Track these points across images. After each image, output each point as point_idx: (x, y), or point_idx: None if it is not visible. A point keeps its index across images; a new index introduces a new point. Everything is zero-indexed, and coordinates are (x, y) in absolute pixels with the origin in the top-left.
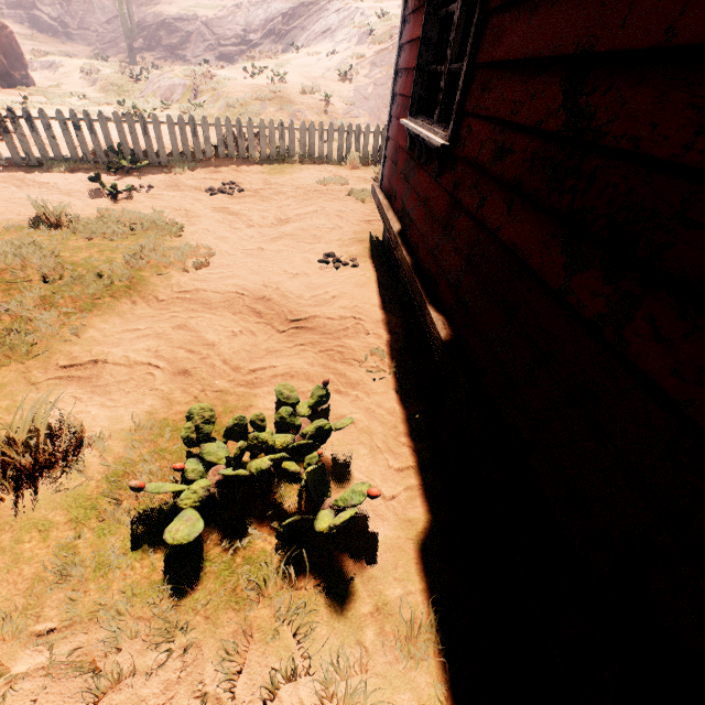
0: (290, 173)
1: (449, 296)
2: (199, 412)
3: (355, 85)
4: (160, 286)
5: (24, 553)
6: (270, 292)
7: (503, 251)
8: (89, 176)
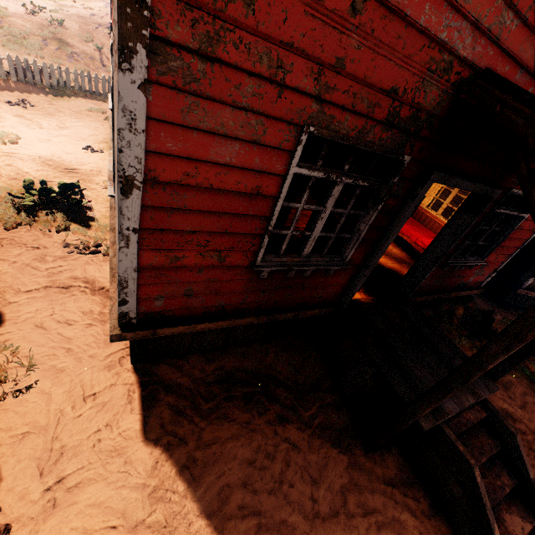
0: (68, 100)
1: None
2: (29, 180)
3: None
4: None
5: None
6: (56, 158)
7: None
8: None
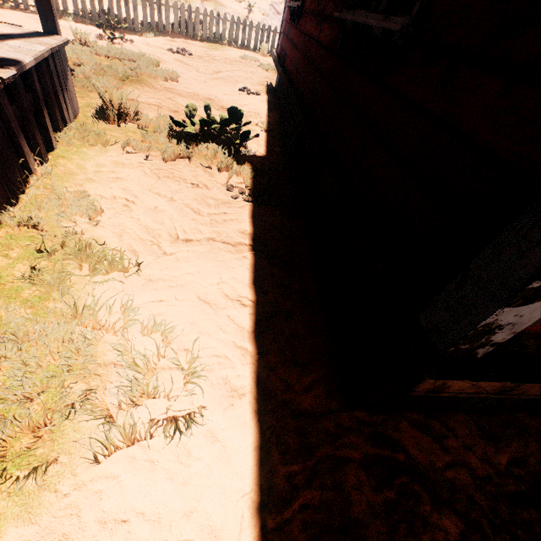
0: (222, 50)
1: (294, 73)
2: (191, 106)
3: (271, 1)
4: (154, 83)
5: (130, 135)
6: (212, 97)
7: (308, 38)
8: (97, 24)
